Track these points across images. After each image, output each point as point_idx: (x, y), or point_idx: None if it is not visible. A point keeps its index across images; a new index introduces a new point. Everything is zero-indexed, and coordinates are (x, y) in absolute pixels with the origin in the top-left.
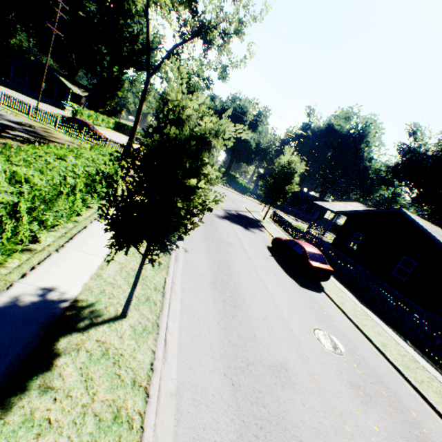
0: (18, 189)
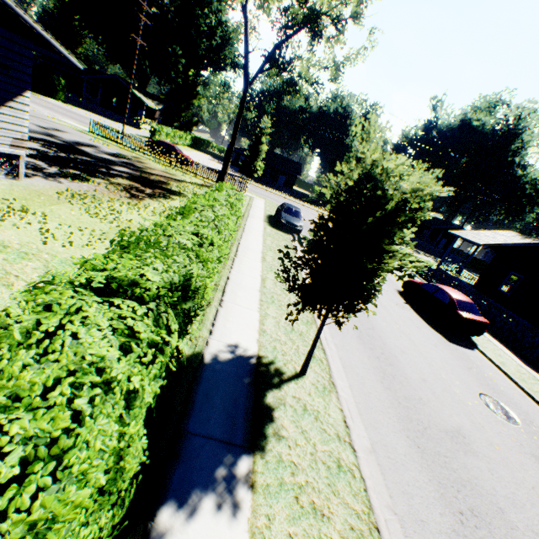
0: (216, 254)
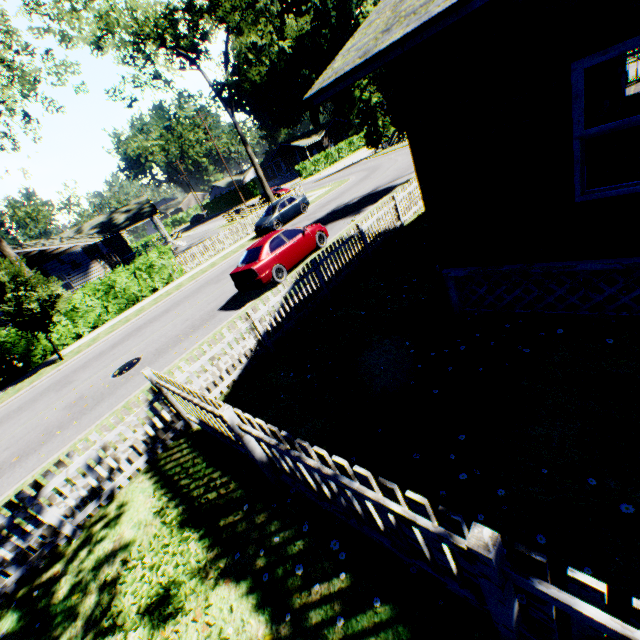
0: None
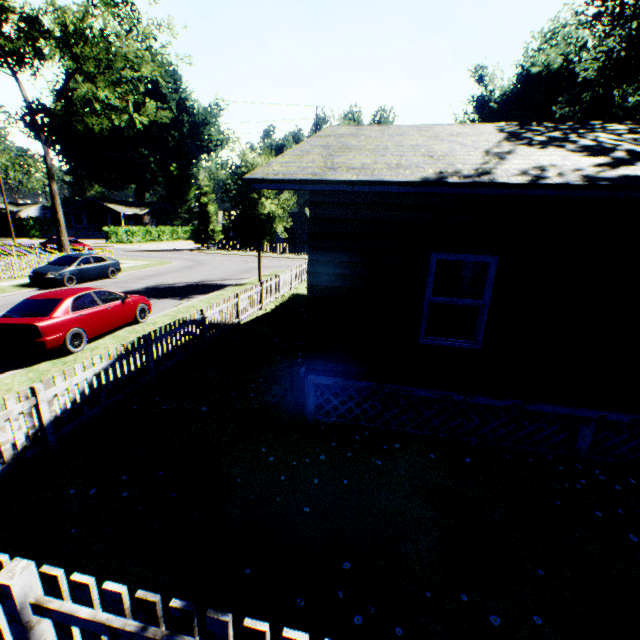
0: None
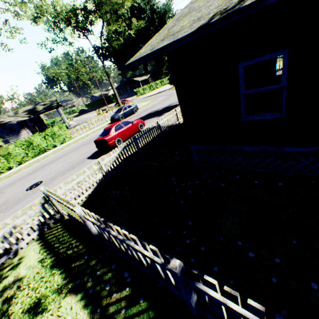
0: None
